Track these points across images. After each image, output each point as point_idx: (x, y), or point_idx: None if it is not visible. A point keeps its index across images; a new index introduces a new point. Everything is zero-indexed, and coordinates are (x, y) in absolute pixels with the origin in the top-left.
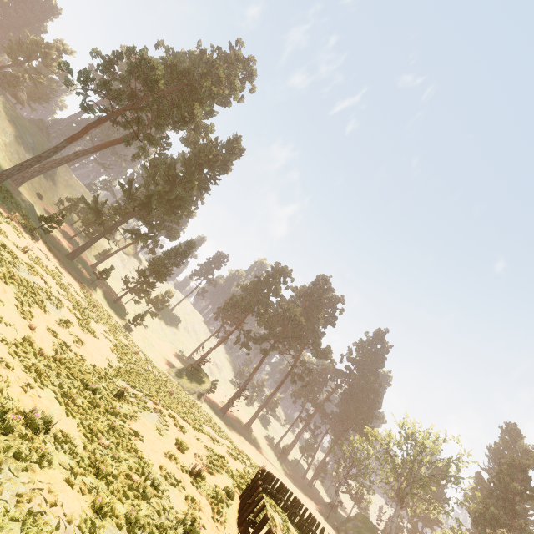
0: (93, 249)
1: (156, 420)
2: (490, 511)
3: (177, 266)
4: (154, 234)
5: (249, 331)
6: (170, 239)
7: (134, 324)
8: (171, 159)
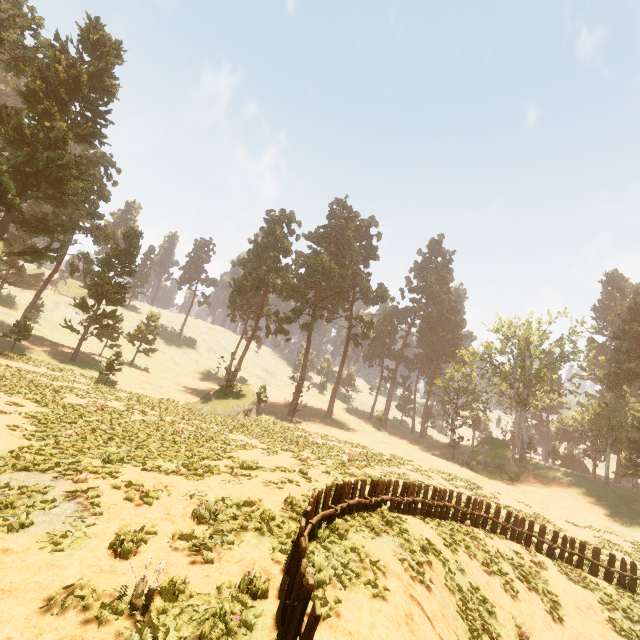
0: (16, 311)
1: (63, 520)
2: (625, 368)
3: (131, 275)
4: (62, 243)
5: (276, 314)
6: (99, 242)
7: (112, 374)
8: (5, 108)
